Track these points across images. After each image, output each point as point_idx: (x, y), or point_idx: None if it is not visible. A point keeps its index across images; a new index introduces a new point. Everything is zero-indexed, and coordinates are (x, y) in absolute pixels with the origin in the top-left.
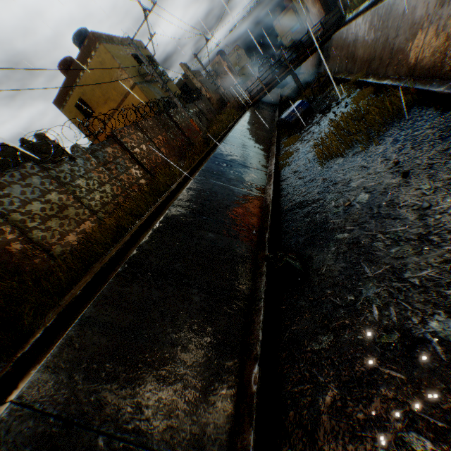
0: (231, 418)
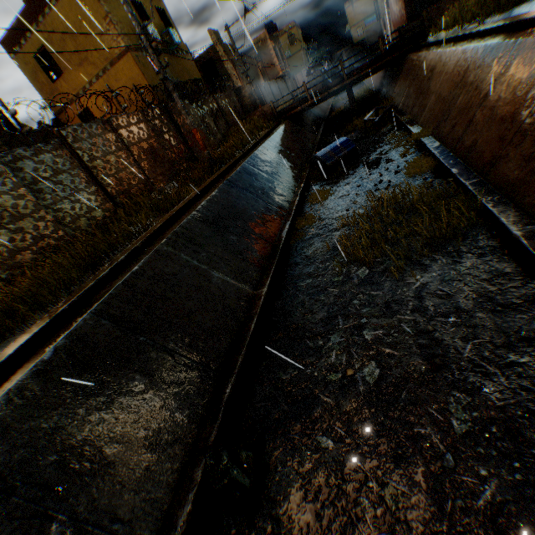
0: None
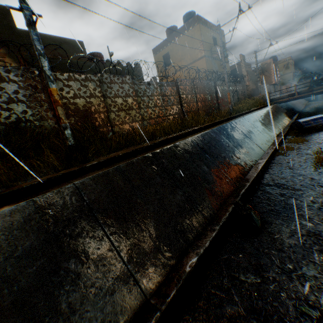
0: (165, 274)
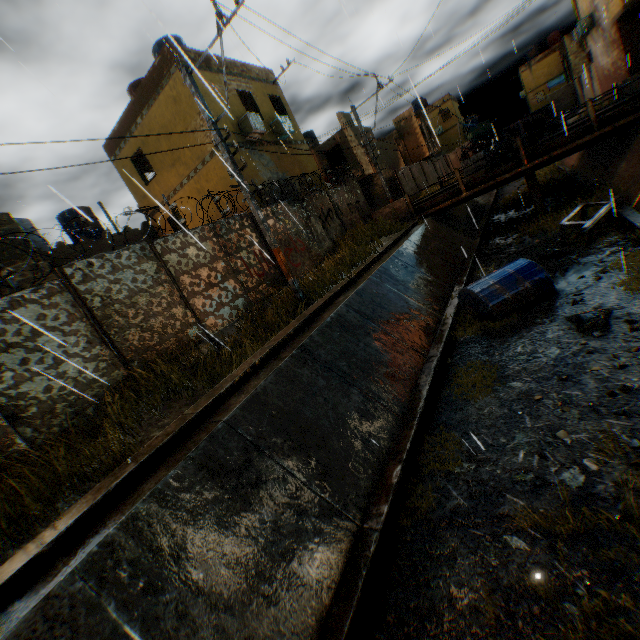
0: None
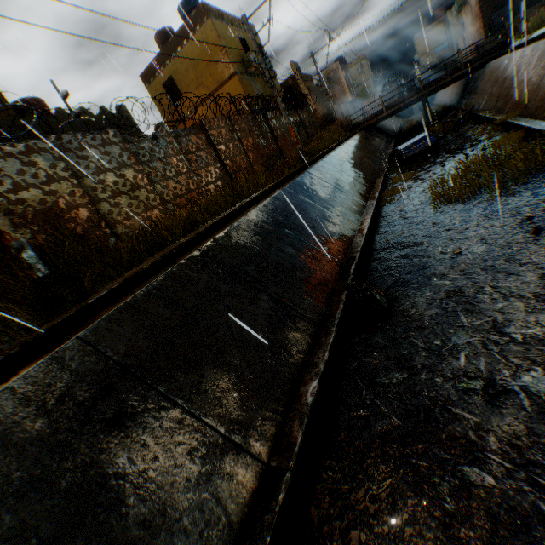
0: (280, 421)
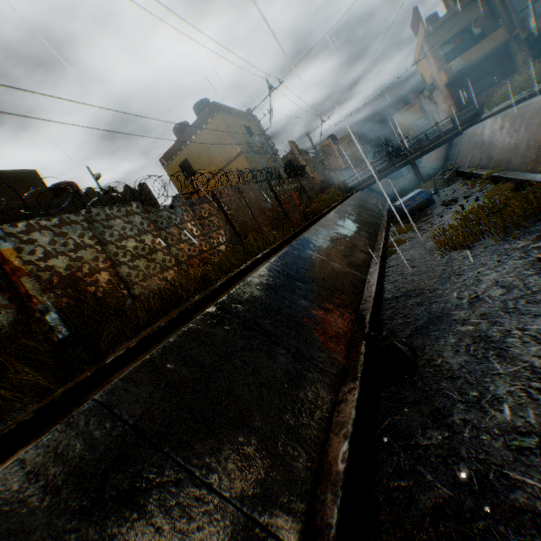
0: (309, 494)
